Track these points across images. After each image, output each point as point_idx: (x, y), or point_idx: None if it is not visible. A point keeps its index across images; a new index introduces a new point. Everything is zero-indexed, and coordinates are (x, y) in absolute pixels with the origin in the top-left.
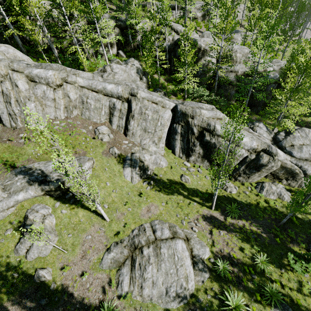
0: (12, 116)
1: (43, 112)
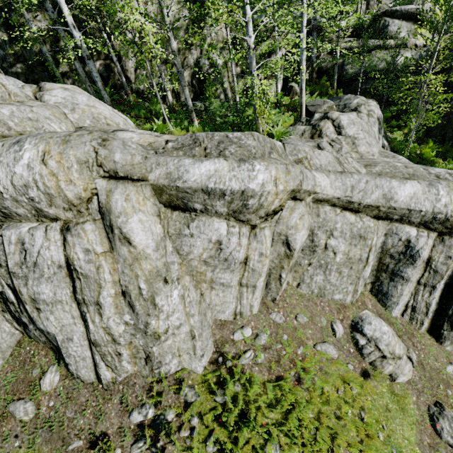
0: (104, 349)
1: (202, 303)
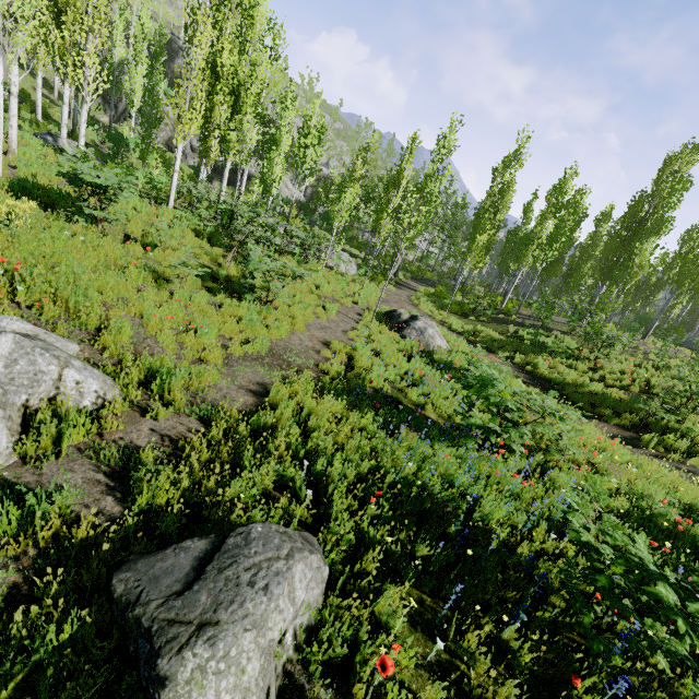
0: None
1: None
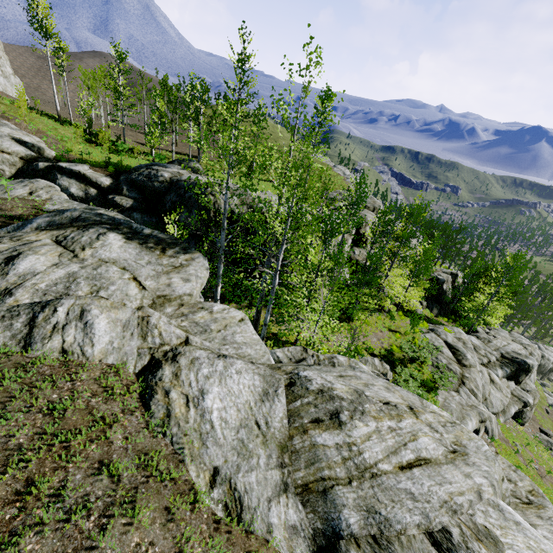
0: None
1: None
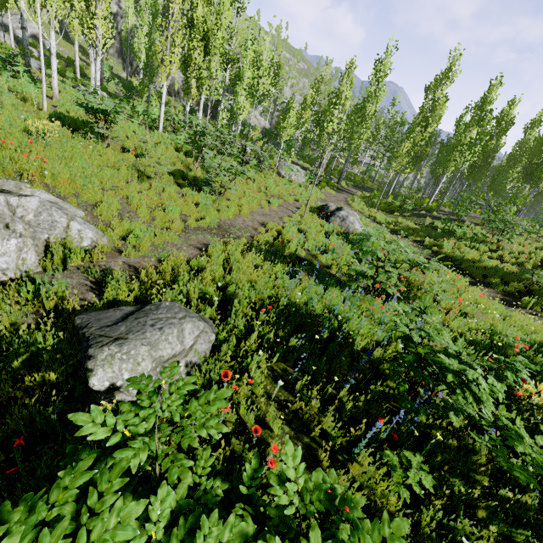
0: None
1: None
